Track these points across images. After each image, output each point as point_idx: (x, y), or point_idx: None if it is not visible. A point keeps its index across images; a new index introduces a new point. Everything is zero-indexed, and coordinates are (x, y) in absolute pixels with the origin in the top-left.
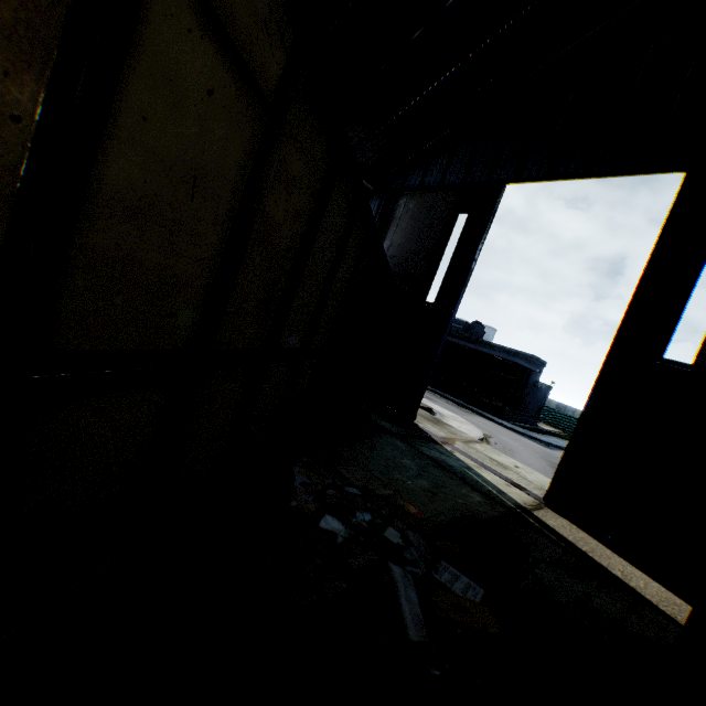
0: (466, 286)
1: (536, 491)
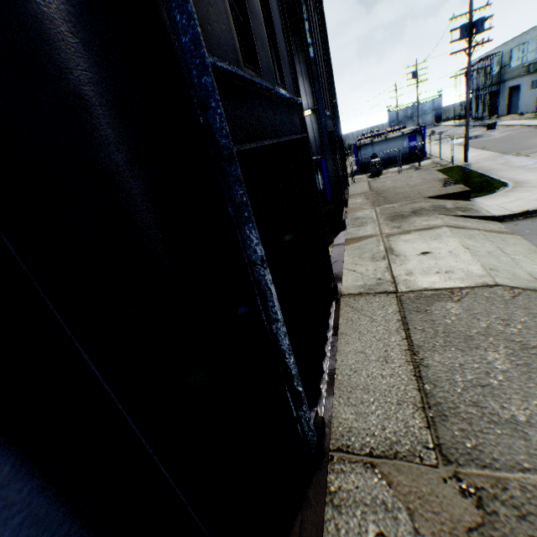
0: (317, 79)
1: (361, 282)
